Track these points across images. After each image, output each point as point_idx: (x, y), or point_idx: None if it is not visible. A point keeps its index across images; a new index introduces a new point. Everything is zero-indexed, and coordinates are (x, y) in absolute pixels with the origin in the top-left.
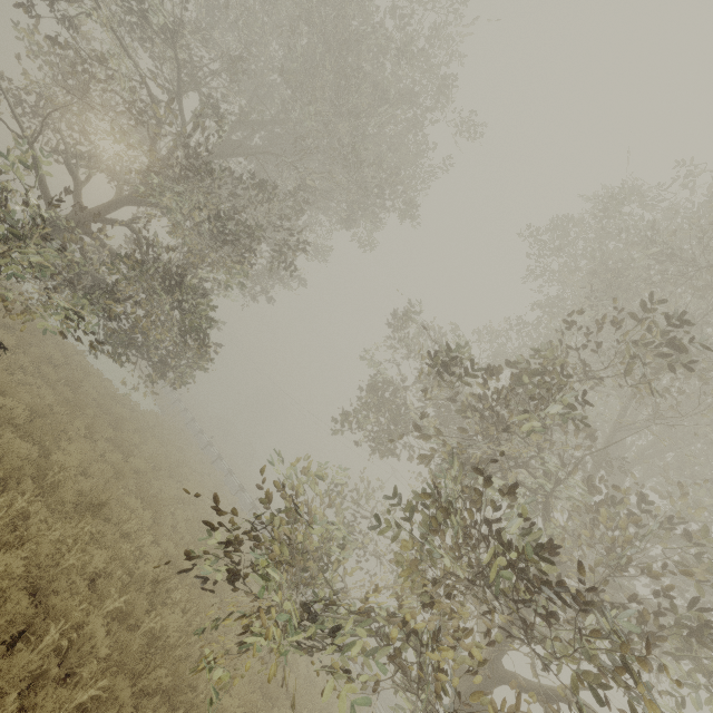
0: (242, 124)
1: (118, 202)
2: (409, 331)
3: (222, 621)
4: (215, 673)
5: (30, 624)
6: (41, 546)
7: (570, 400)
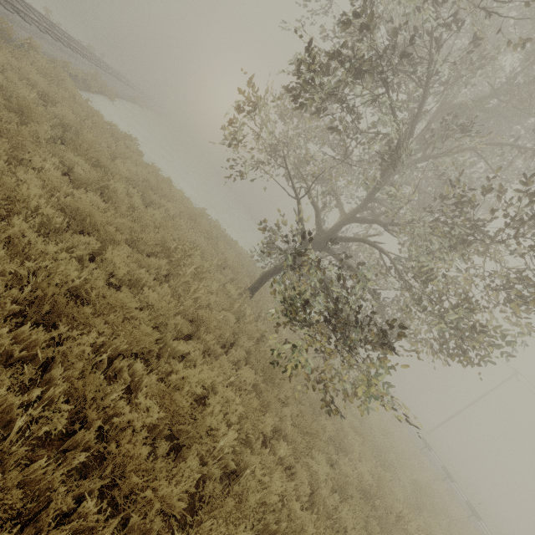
0: (443, 111)
1: (346, 221)
2: None
3: None
4: None
5: None
6: None
7: None
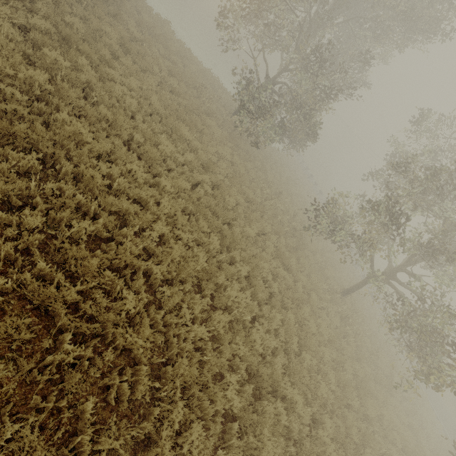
0: None
1: (281, 71)
2: (420, 128)
3: (312, 227)
4: (311, 231)
5: (274, 215)
6: (274, 201)
7: (424, 187)
